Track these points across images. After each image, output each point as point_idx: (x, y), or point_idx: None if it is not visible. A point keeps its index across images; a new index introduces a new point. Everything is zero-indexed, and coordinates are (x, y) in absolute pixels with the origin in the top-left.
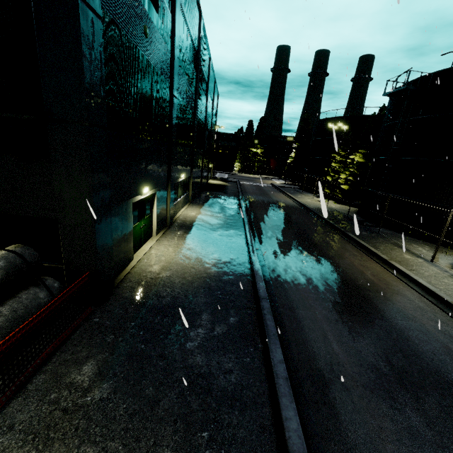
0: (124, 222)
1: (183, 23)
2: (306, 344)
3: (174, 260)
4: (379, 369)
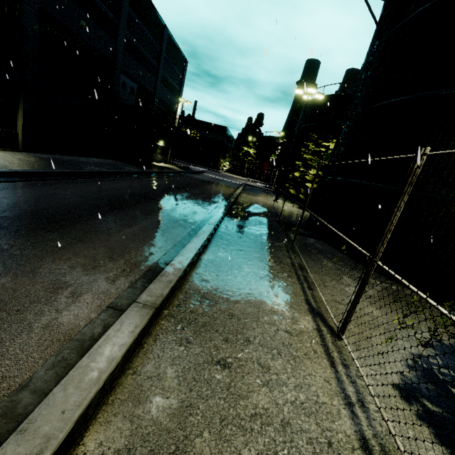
0: None
1: None
2: None
3: None
4: None
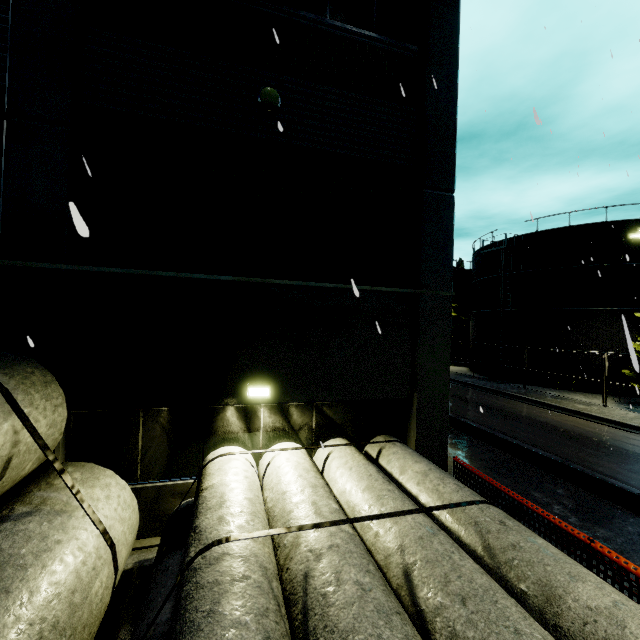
0: None
1: None
2: None
3: None
4: None
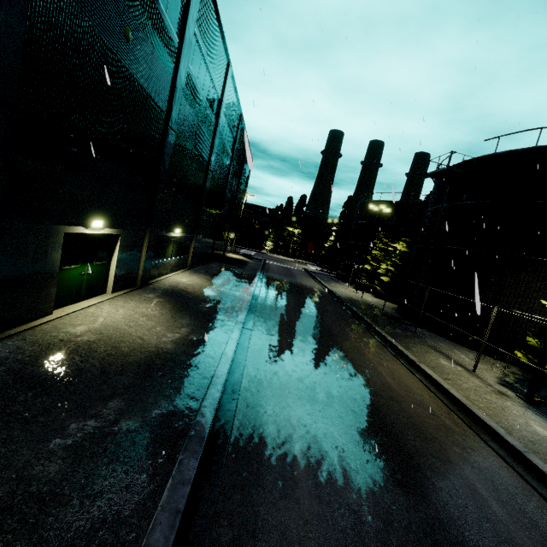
0: (39, 253)
1: (201, 59)
2: (253, 460)
3: (116, 323)
4: (356, 513)
